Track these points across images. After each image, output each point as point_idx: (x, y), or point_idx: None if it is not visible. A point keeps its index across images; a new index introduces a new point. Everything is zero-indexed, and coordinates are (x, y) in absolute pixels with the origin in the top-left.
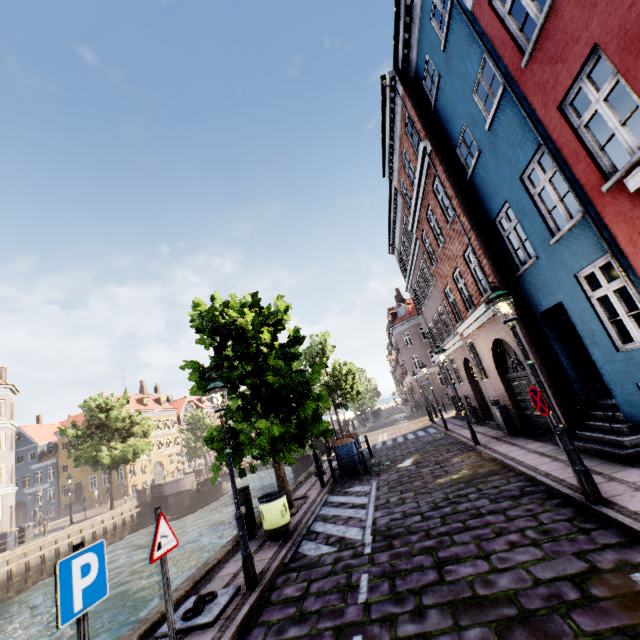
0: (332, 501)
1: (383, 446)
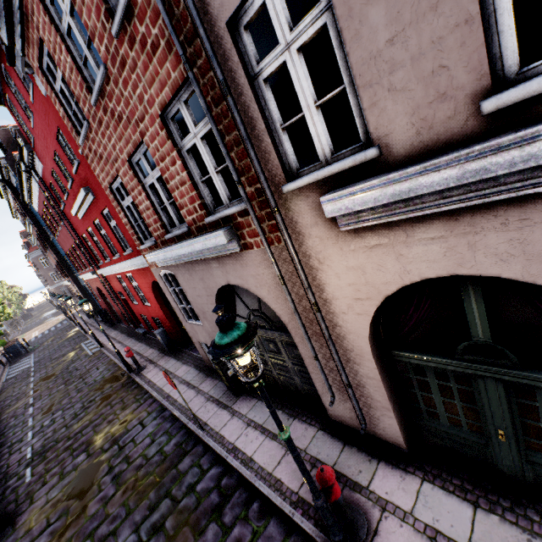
0: (14, 366)
1: (36, 339)
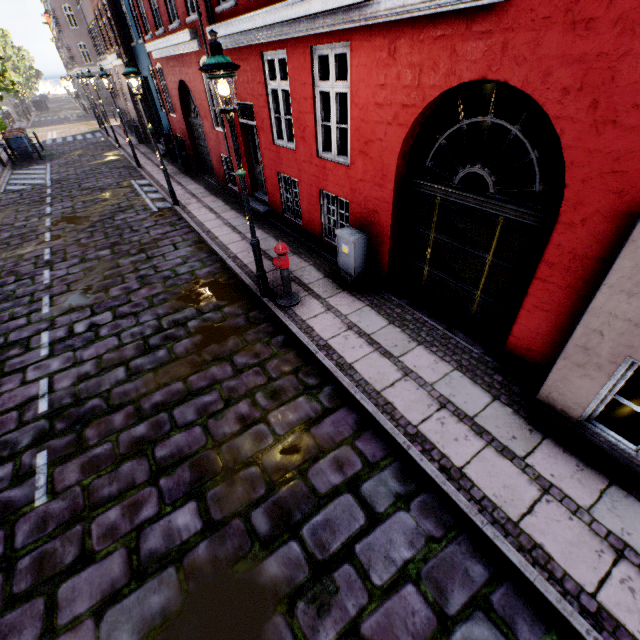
0: (18, 173)
1: (54, 143)
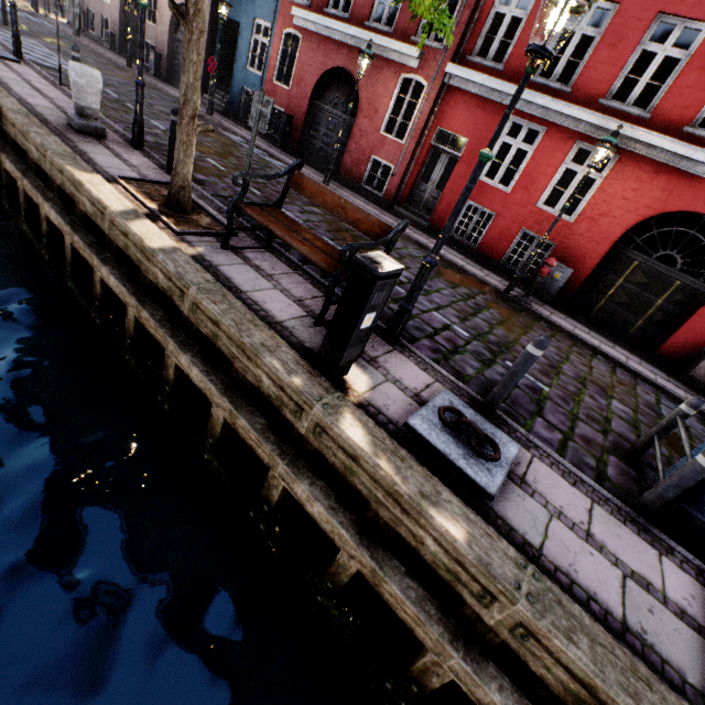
0: None
1: None
